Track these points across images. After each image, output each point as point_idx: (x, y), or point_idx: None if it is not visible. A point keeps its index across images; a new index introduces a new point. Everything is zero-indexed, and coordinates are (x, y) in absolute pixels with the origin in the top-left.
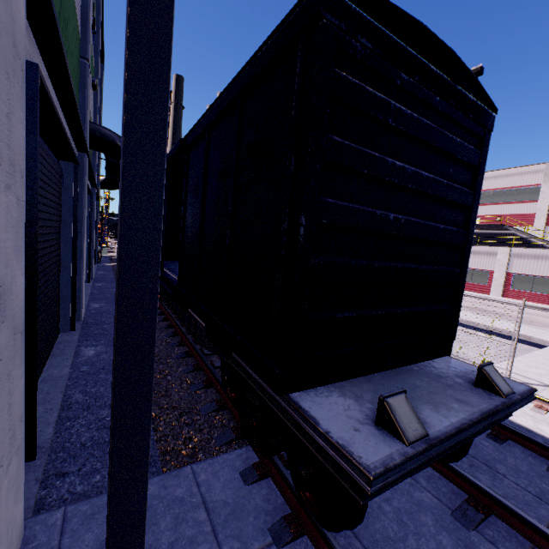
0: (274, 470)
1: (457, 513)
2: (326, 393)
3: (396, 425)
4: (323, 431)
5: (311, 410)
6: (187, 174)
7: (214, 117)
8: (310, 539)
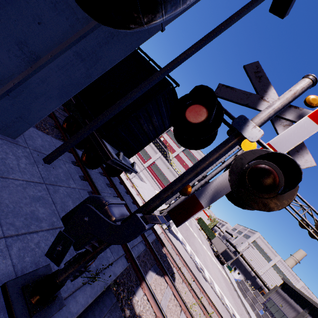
0: (74, 153)
1: (107, 184)
2: (108, 144)
3: (119, 156)
4: (108, 149)
5: (106, 144)
6: None
7: (132, 54)
8: (80, 167)
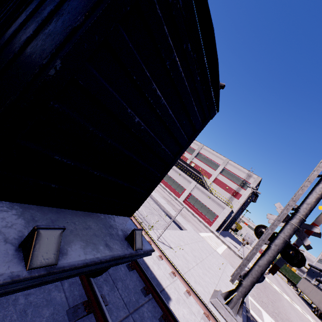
0: None
1: (72, 310)
2: (5, 208)
3: (31, 251)
4: None
5: None
6: None
7: None
8: None
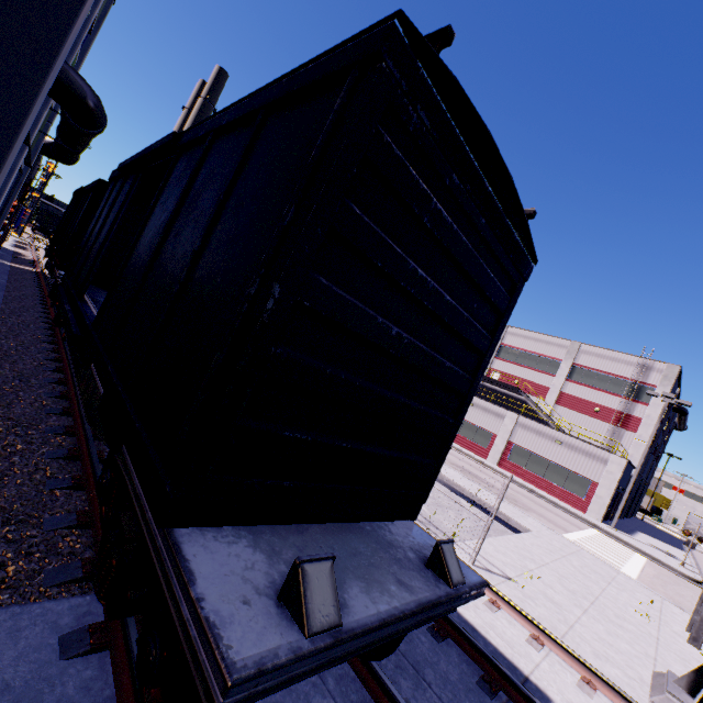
0: (121, 640)
1: None
2: (232, 537)
3: (303, 604)
4: (195, 597)
5: (195, 560)
6: (166, 181)
7: (224, 122)
8: None
